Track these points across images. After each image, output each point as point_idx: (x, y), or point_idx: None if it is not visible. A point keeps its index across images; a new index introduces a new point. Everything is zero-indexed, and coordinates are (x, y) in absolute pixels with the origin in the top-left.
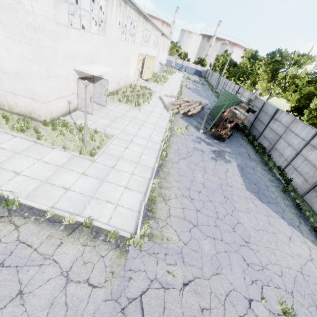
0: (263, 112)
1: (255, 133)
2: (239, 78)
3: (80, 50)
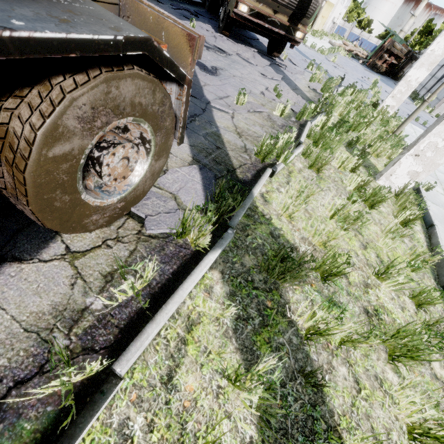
0: None
1: None
2: (427, 46)
3: None
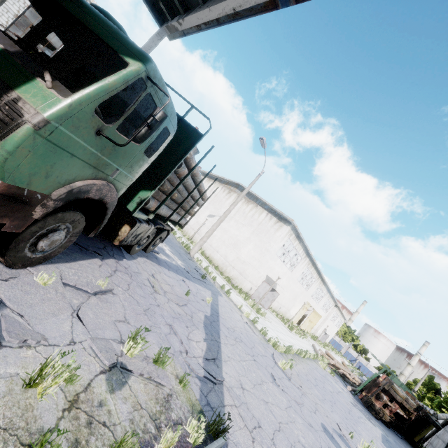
0: None
1: None
2: (441, 407)
3: (275, 269)
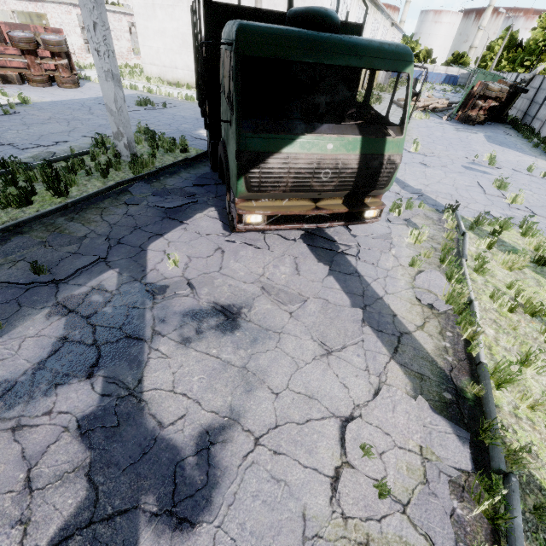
0: (541, 90)
1: (527, 122)
2: (523, 62)
3: None
